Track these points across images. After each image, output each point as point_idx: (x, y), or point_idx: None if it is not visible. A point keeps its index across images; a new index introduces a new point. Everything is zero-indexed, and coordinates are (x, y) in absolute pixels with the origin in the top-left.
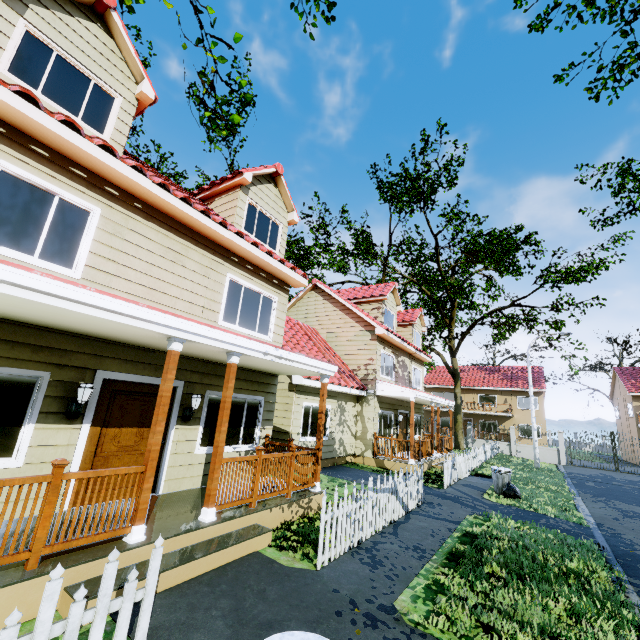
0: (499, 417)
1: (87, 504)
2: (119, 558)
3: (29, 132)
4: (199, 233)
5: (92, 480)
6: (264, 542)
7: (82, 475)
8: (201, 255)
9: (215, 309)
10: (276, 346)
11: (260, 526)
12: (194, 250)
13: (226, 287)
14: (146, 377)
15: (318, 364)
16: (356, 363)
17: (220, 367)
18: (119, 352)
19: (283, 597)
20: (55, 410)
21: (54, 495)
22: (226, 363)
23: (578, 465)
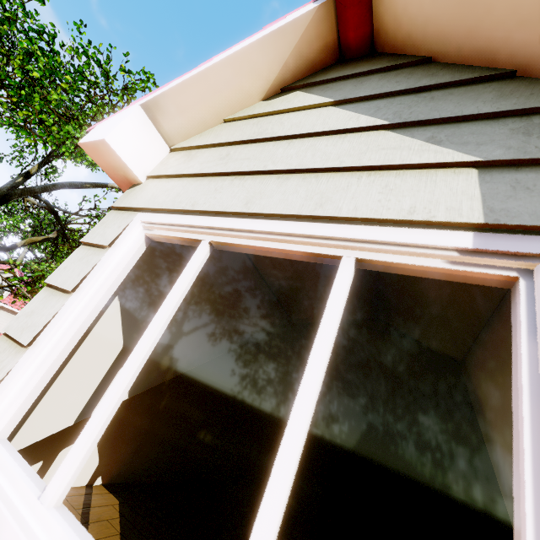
0: None
1: None
2: None
3: None
4: None
5: None
6: None
7: None
8: None
9: None
10: None
11: None
12: None
13: None
14: None
15: None
16: None
17: None
18: None
19: None
20: None
21: None
22: None
23: None
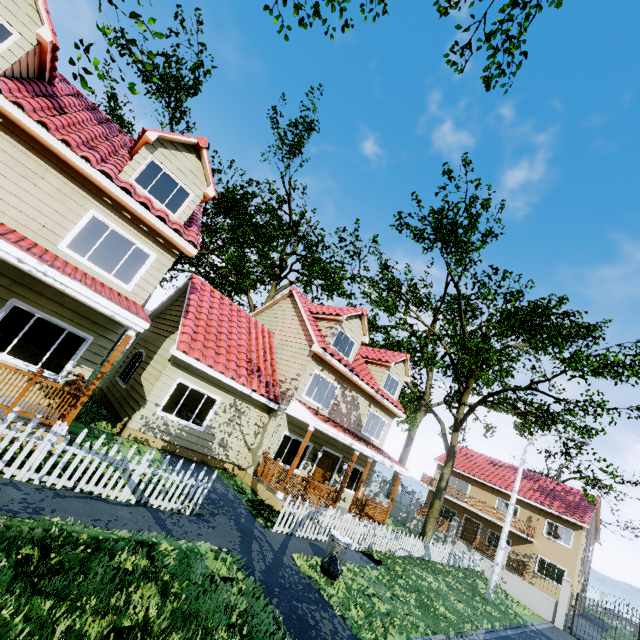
0: (515, 535)
1: None
2: None
3: None
4: (69, 164)
5: None
6: None
7: None
8: (63, 182)
9: (60, 233)
10: (41, 260)
11: None
12: (55, 175)
13: (84, 220)
14: None
15: (113, 307)
16: (286, 375)
17: (43, 285)
18: None
19: None
20: None
21: None
22: (47, 283)
23: (585, 639)
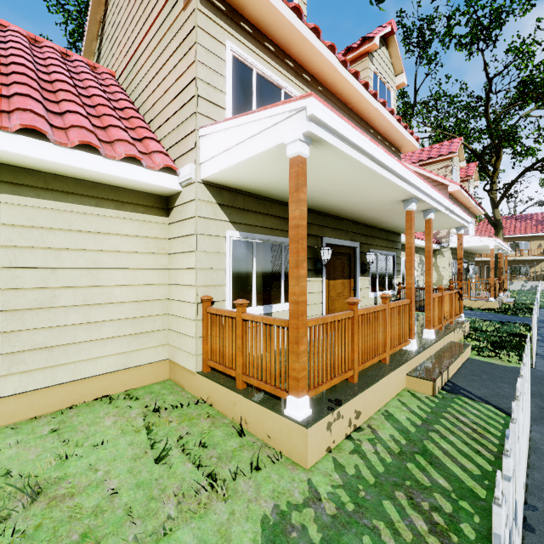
0: (531, 261)
1: (330, 332)
2: (417, 359)
3: (264, 28)
4: (351, 109)
5: (395, 308)
6: (469, 352)
7: (393, 305)
8: None
9: None
10: (451, 202)
11: (457, 342)
12: None
13: None
14: (342, 241)
15: (465, 217)
16: None
17: (373, 230)
18: (328, 222)
19: (538, 382)
20: (310, 268)
21: (388, 317)
22: (378, 226)
23: None
